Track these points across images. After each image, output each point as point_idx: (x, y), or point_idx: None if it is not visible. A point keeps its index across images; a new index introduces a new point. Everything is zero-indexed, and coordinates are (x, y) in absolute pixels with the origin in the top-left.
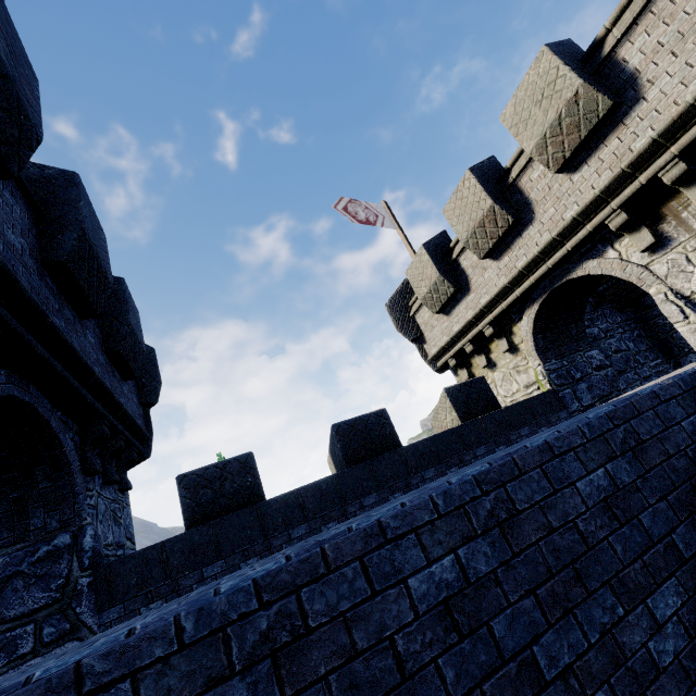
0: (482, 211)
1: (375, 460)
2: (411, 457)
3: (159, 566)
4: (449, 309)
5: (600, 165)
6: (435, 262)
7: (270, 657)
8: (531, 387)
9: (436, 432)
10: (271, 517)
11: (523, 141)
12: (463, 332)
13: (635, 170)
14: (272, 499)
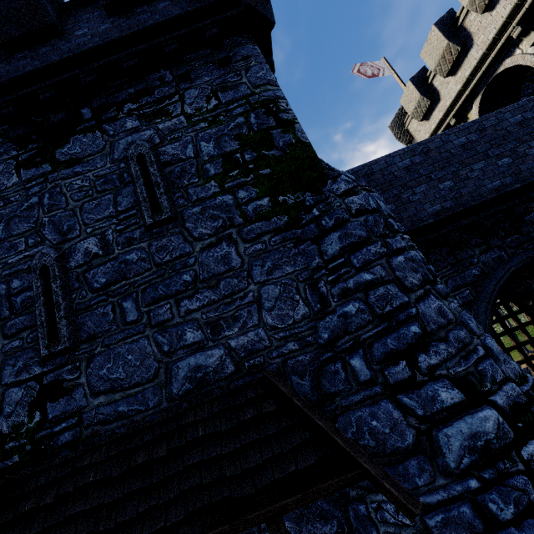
0: (442, 48)
1: None
2: None
3: None
4: (428, 116)
5: (505, 3)
6: (417, 88)
7: (367, 175)
8: None
9: None
10: None
11: (462, 1)
12: (438, 127)
13: (523, 1)
14: None
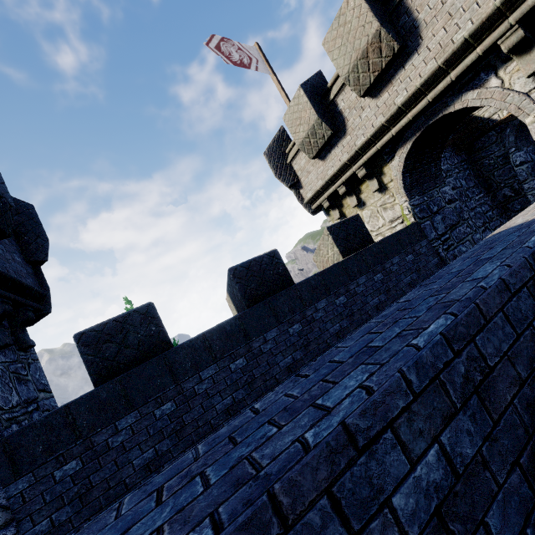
0: (366, 38)
1: (274, 298)
2: (305, 292)
3: (66, 429)
4: (325, 153)
5: None
6: (313, 104)
7: None
8: (395, 222)
9: (318, 265)
10: (179, 363)
11: None
12: (338, 175)
13: None
14: (178, 347)
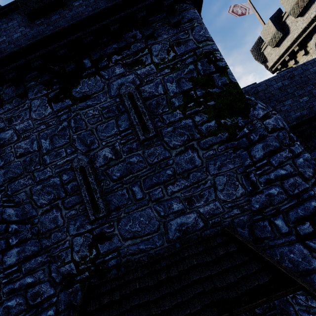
0: None
1: None
2: None
3: None
4: (279, 44)
5: None
6: (274, 25)
7: (254, 94)
8: None
9: None
10: None
11: None
12: (285, 52)
13: None
14: None
